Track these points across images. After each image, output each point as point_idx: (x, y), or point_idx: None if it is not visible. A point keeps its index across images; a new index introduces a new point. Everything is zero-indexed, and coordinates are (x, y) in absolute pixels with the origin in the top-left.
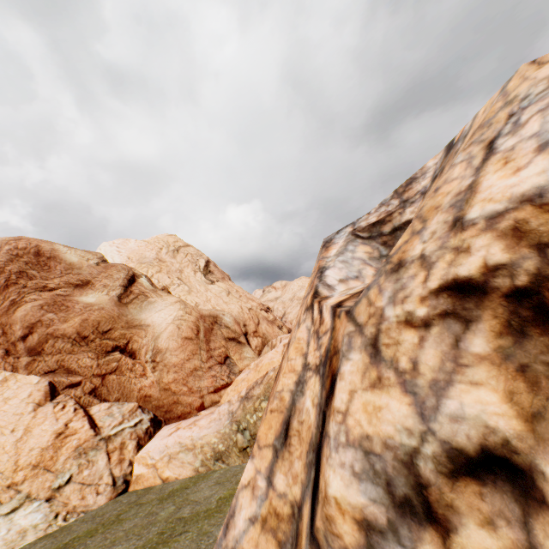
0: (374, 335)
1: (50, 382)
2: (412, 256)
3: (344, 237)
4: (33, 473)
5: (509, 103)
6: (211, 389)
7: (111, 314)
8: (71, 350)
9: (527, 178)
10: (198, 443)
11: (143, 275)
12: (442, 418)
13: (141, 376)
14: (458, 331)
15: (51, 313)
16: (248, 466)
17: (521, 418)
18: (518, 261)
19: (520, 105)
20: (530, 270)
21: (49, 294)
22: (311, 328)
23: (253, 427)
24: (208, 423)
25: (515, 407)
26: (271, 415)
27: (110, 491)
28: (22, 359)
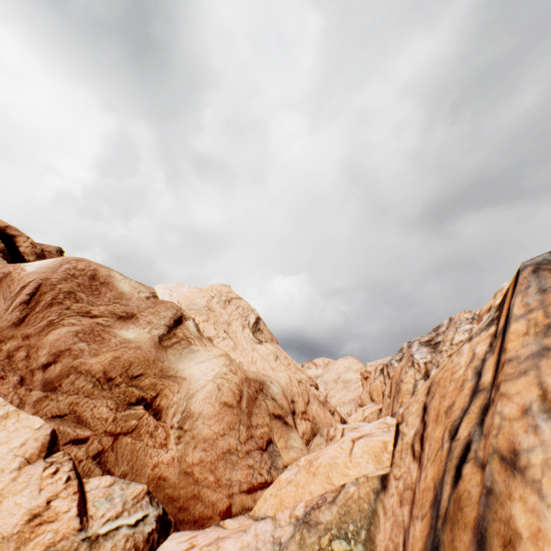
0: None
1: (53, 430)
2: None
3: None
4: None
5: None
6: (244, 485)
7: (147, 356)
8: (90, 392)
9: None
10: None
11: (191, 318)
12: None
13: (160, 445)
14: None
15: (83, 342)
16: None
17: None
18: None
19: None
20: None
21: (89, 321)
22: None
23: None
24: (238, 550)
25: None
26: None
27: None
28: (34, 393)
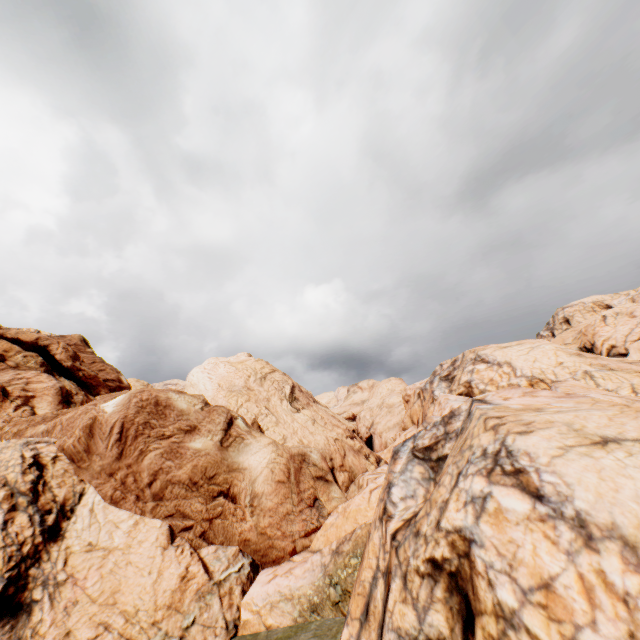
0: (405, 572)
1: (169, 525)
2: (422, 530)
3: (406, 453)
4: (168, 612)
5: (470, 447)
6: (302, 532)
7: (215, 459)
8: (185, 495)
9: (458, 519)
10: (296, 594)
11: (239, 416)
12: (426, 623)
13: (241, 520)
14: (432, 584)
15: (169, 460)
16: (345, 630)
17: (449, 629)
18: (452, 558)
19: (471, 457)
20: (455, 564)
21: (167, 442)
22: (381, 538)
23: (344, 582)
24: (303, 572)
25: (448, 624)
26: (358, 597)
27: (224, 634)
28: (149, 504)
